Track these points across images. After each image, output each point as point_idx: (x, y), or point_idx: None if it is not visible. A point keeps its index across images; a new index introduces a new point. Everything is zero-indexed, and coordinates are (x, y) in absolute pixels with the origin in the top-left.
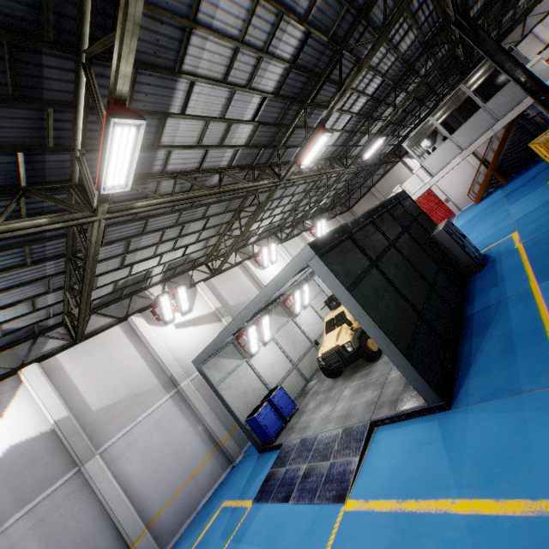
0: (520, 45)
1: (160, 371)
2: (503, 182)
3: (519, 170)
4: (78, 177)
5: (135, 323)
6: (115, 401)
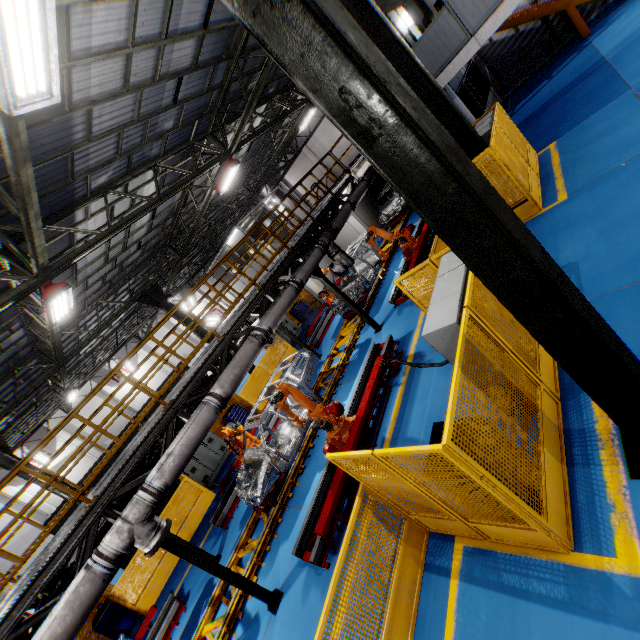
0: (325, 121)
1: (39, 514)
2: None
3: None
4: None
5: (6, 493)
6: (9, 547)
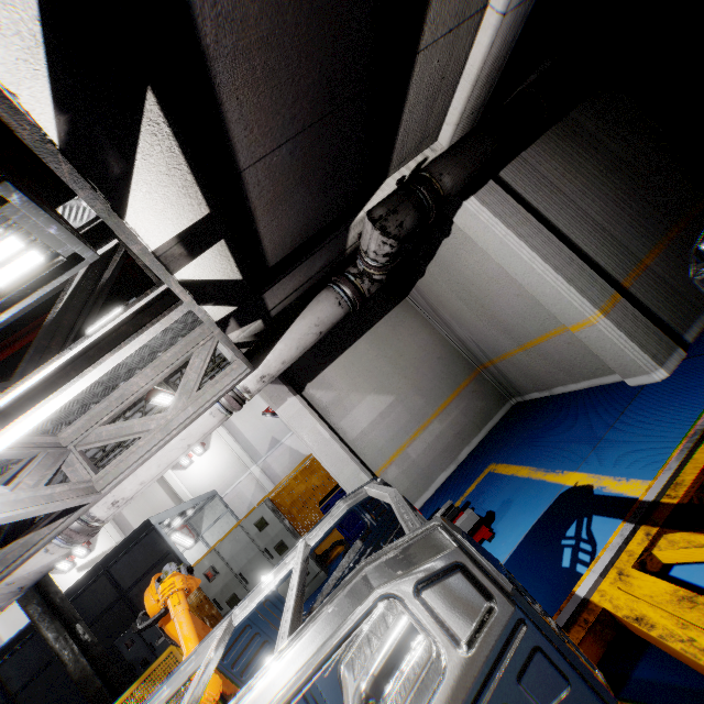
0: None
1: None
2: None
3: None
4: None
5: None
6: None
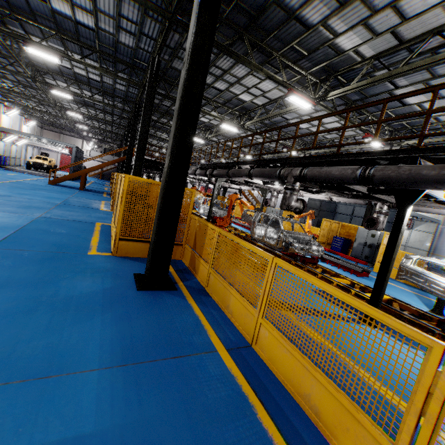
0: None
1: None
2: (101, 178)
3: (107, 180)
4: (58, 97)
5: None
6: None
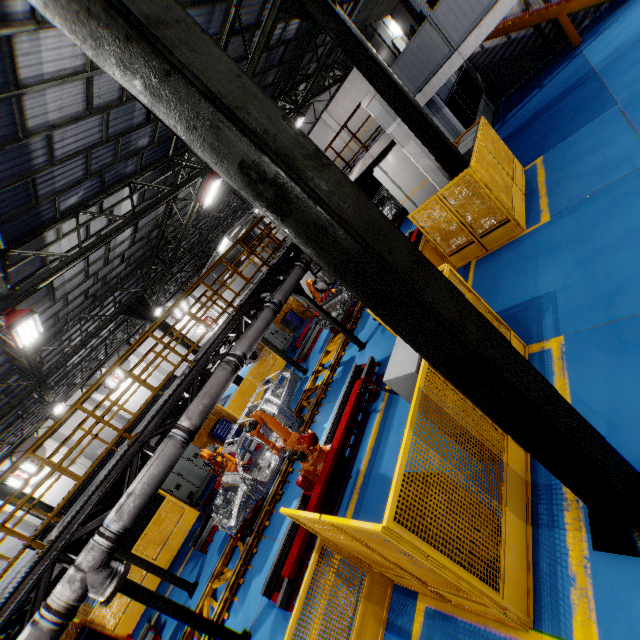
0: (317, 127)
1: (28, 525)
2: None
3: None
4: None
5: None
6: None
